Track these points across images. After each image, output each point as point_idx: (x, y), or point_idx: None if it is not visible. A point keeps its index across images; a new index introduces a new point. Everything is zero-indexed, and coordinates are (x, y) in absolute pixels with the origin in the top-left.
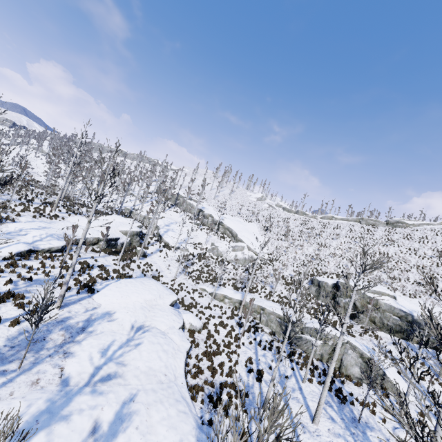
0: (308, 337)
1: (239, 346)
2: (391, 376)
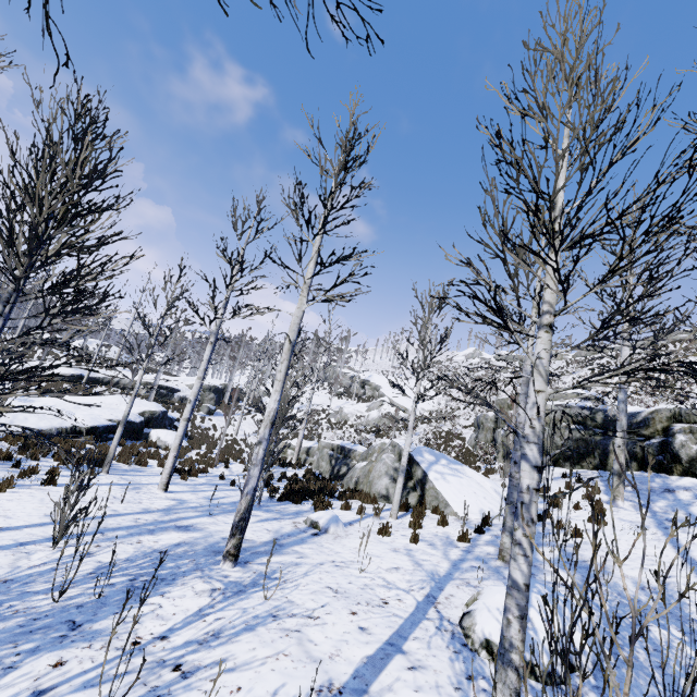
0: (356, 464)
1: (212, 464)
2: (445, 482)
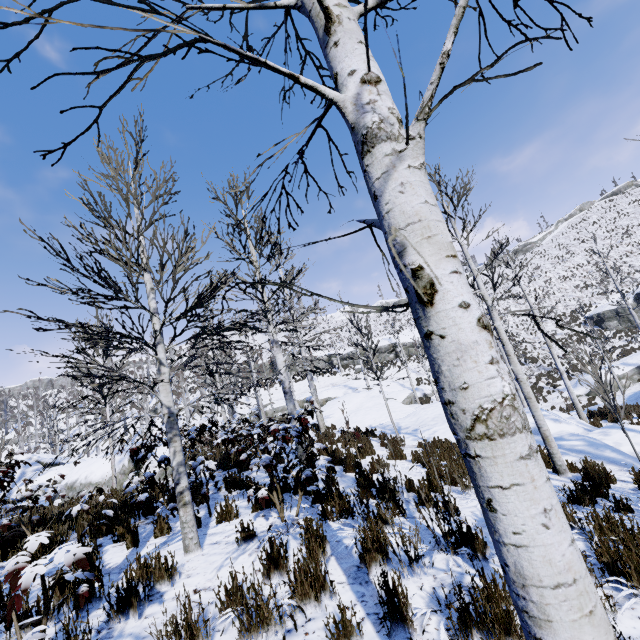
0: None
1: None
2: None
